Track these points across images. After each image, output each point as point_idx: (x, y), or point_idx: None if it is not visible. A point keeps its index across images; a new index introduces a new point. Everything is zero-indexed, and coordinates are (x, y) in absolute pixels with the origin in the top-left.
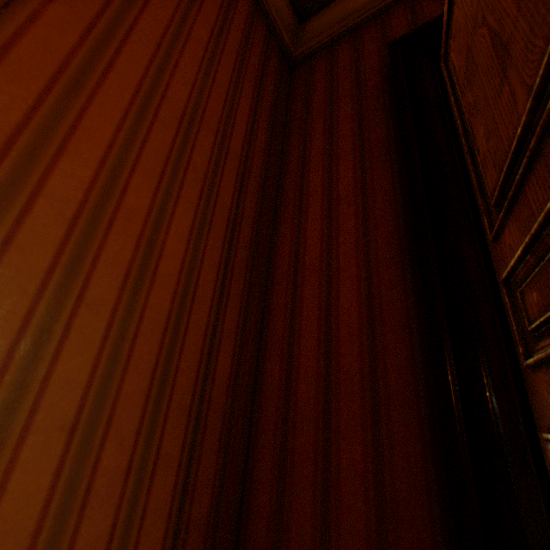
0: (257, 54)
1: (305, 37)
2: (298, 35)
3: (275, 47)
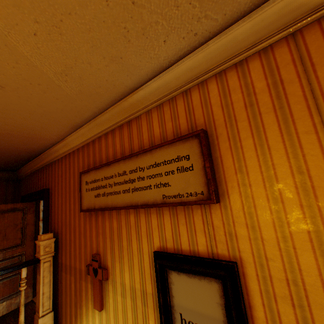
0: (3, 194)
1: (19, 174)
2: (17, 173)
3: (11, 182)
